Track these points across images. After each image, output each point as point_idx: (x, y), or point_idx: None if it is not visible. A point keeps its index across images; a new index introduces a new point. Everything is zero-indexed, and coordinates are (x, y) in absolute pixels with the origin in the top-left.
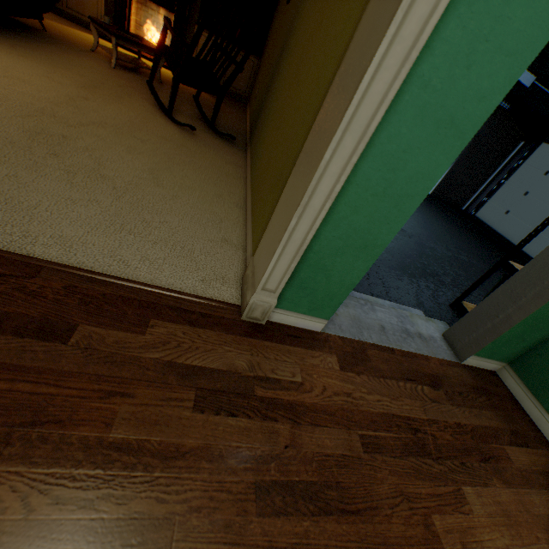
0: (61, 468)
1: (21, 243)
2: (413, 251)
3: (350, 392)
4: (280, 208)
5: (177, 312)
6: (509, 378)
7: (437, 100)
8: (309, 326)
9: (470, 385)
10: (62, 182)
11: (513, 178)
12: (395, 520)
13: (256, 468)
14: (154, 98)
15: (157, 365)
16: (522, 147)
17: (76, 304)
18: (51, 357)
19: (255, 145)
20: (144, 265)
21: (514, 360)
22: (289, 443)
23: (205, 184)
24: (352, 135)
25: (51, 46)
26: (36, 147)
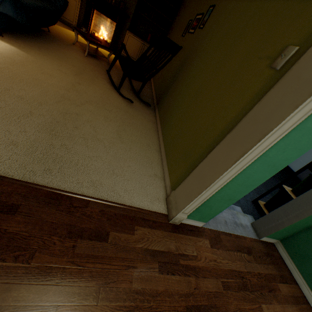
0: (120, 303)
1: (77, 187)
2: None
3: (215, 259)
4: (193, 178)
5: (144, 221)
6: (279, 247)
7: (270, 159)
8: (196, 224)
9: (263, 251)
10: (83, 146)
11: None
12: None
13: (185, 299)
14: (110, 80)
15: (142, 251)
16: None
17: (106, 220)
18: (104, 249)
19: (163, 113)
20: (126, 194)
21: (282, 239)
22: (195, 286)
23: (141, 138)
24: (235, 169)
25: (55, 44)
26: (67, 123)
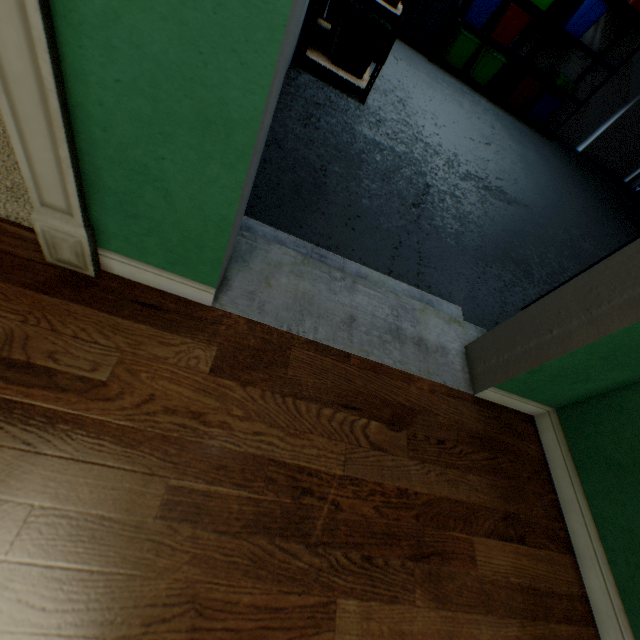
0: None
1: None
2: (504, 224)
3: (204, 412)
4: None
5: None
6: (549, 432)
7: None
8: (188, 294)
9: (470, 432)
10: None
11: None
12: None
13: None
14: None
15: None
16: None
17: None
18: None
19: None
20: None
21: (567, 407)
22: None
23: None
24: None
25: None
26: None
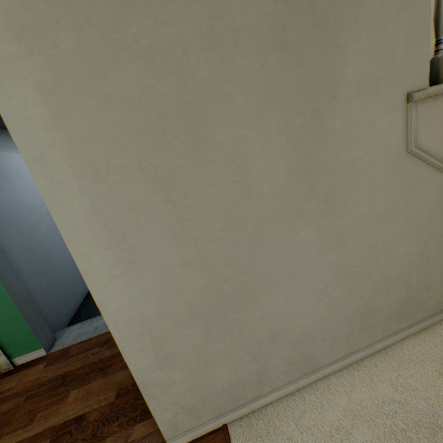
0: None
1: None
2: None
3: (40, 376)
4: None
5: None
6: None
7: None
8: (39, 355)
9: None
10: None
11: None
12: (16, 423)
13: None
14: None
15: None
16: None
17: None
18: None
19: None
20: None
21: None
22: None
23: None
24: None
25: None
26: None
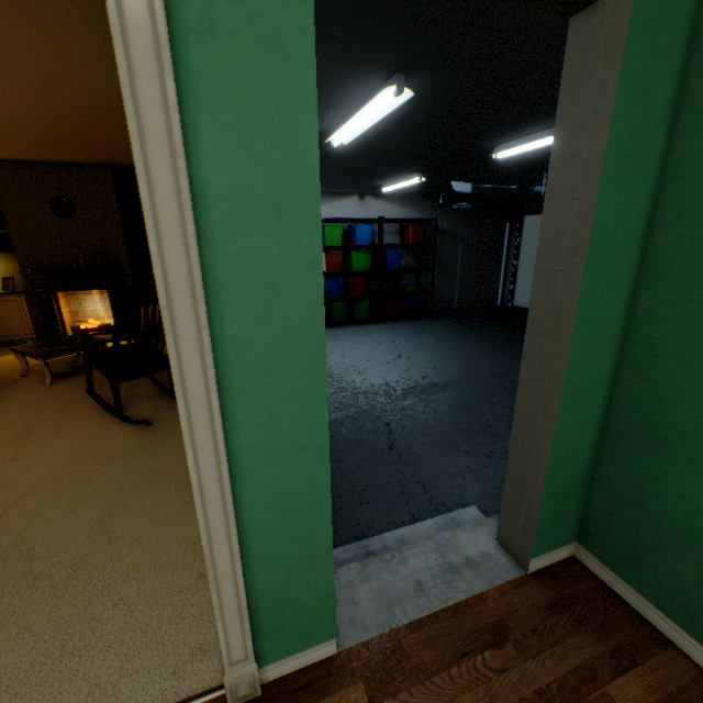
0: None
1: None
2: (452, 409)
3: None
4: None
5: None
6: (588, 560)
7: (273, 445)
8: (319, 655)
9: (545, 604)
10: None
11: (522, 257)
12: None
13: None
14: (100, 404)
15: None
16: (510, 226)
17: None
18: None
19: None
20: (94, 700)
21: (579, 535)
22: None
23: (171, 496)
24: (214, 511)
25: None
26: None
